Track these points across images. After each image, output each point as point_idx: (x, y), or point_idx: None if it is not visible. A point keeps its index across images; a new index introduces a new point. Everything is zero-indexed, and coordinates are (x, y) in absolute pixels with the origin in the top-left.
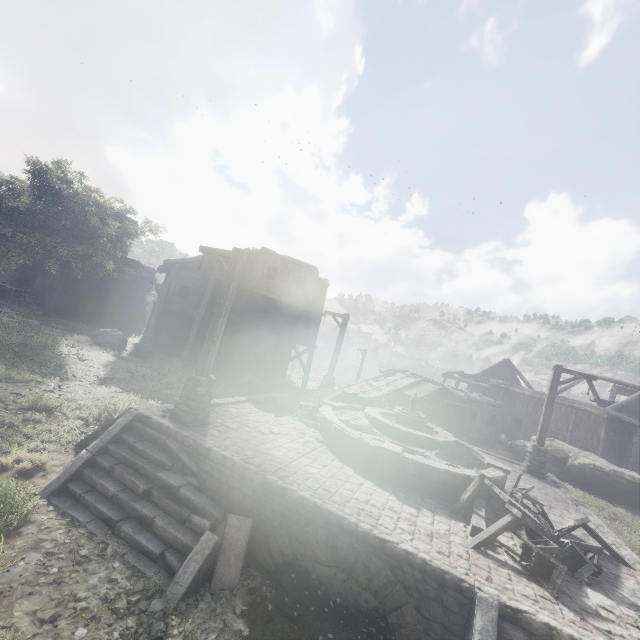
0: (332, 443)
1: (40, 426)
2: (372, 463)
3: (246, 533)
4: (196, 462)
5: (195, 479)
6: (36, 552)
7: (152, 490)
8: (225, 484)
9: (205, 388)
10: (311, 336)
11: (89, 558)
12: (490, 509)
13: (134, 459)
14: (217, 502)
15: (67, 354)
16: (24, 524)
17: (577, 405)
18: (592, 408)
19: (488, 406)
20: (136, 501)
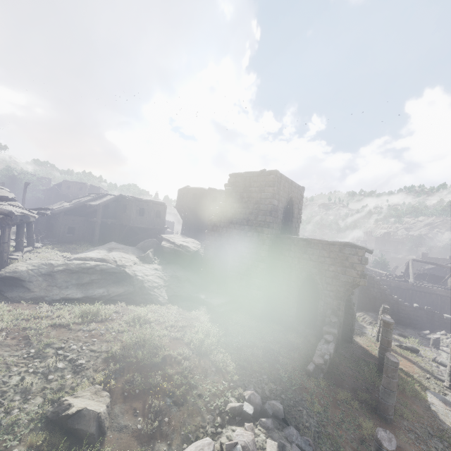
0: None
1: None
2: None
3: None
4: None
5: None
6: None
7: None
8: None
9: None
10: None
11: None
12: None
13: None
14: None
15: None
16: None
17: None
18: None
19: None
20: None
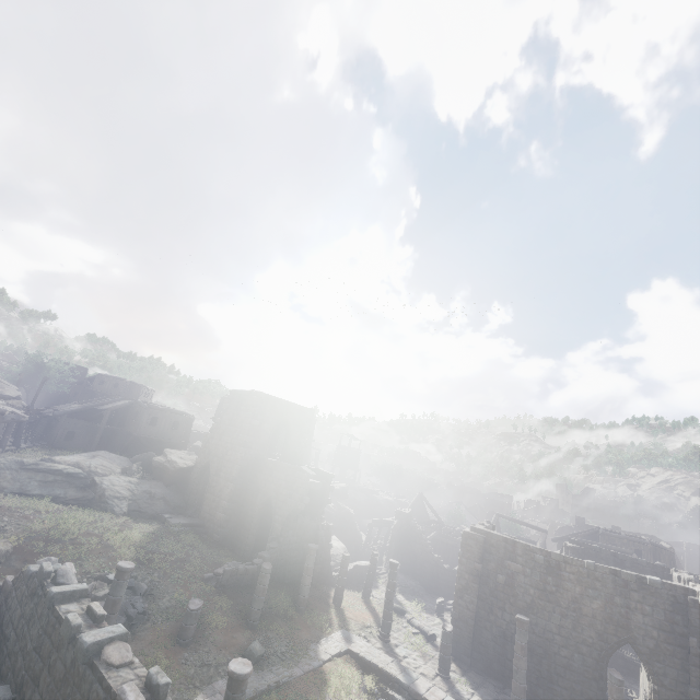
0: None
1: None
2: None
3: None
4: None
5: None
6: None
7: None
8: None
9: None
10: None
11: None
12: None
13: None
14: None
15: None
16: None
17: None
18: None
19: (201, 435)
20: None
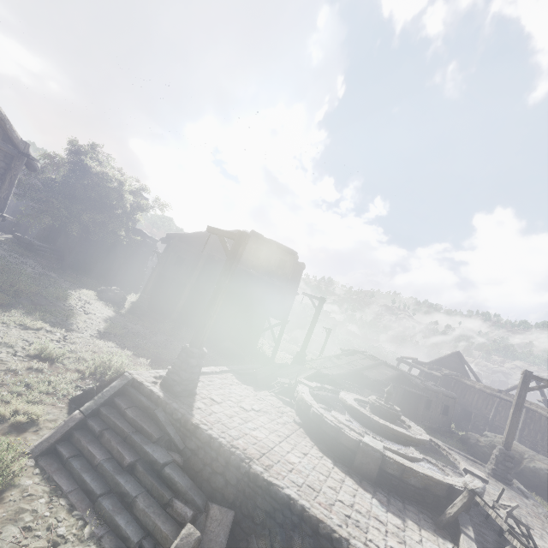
0: (309, 427)
1: (41, 376)
2: (351, 456)
3: (227, 528)
4: (182, 437)
5: (180, 456)
6: (14, 525)
7: (137, 464)
8: (209, 466)
9: (197, 360)
10: (285, 312)
11: (66, 538)
12: (472, 524)
13: (123, 426)
14: (199, 484)
15: (75, 306)
16: (8, 488)
17: (528, 405)
18: (543, 410)
19: (442, 396)
20: (120, 474)
